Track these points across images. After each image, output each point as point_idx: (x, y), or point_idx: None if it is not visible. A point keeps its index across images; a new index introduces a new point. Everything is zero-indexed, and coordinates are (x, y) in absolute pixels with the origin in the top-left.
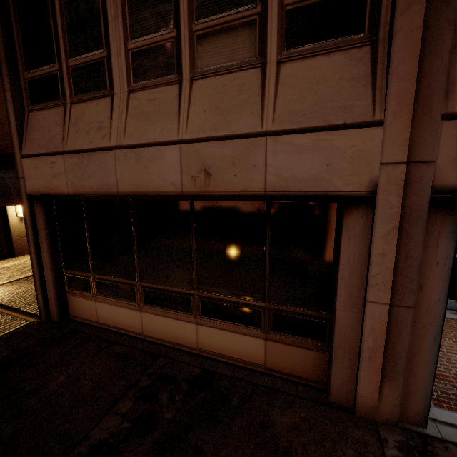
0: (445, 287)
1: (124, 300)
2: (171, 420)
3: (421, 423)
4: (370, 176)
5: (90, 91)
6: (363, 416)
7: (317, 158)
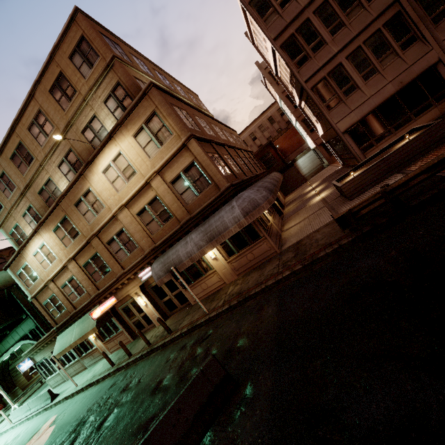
0: None
1: (388, 137)
2: None
3: None
4: (437, 57)
5: (351, 93)
6: None
7: (424, 62)
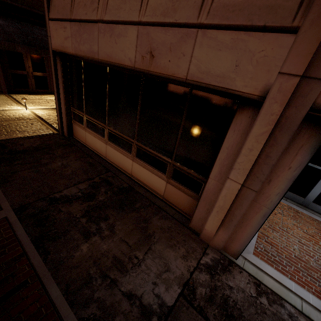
0: (287, 186)
1: (99, 135)
2: (101, 200)
3: (235, 256)
4: (266, 83)
5: None
6: (203, 240)
7: (230, 57)
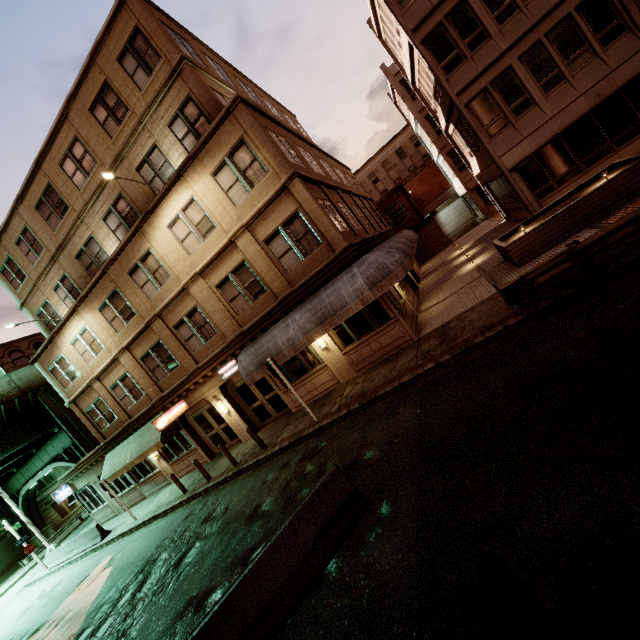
0: None
1: (575, 177)
2: None
3: None
4: None
5: (524, 111)
6: None
7: (635, 64)
